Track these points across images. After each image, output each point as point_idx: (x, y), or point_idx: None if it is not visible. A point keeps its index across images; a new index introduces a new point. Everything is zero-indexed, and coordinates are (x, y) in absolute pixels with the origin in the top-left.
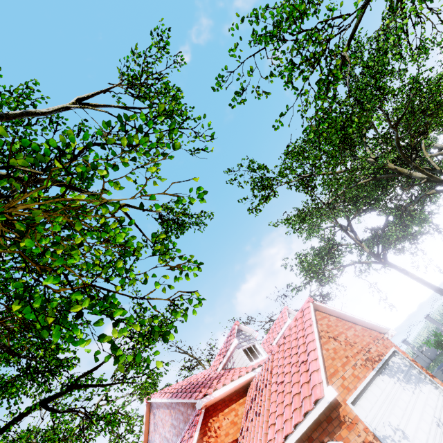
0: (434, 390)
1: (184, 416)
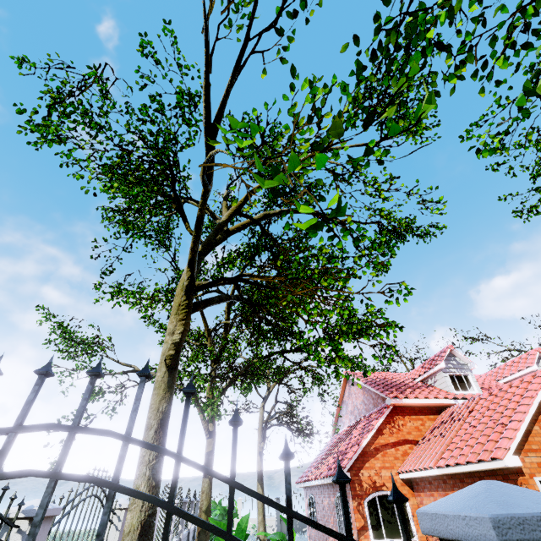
0: None
1: (374, 401)
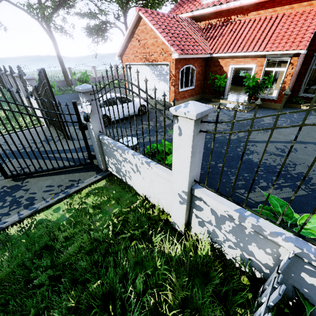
0: (167, 87)
1: None
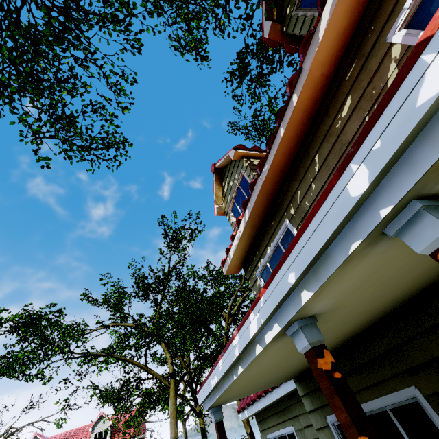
0: None
1: None
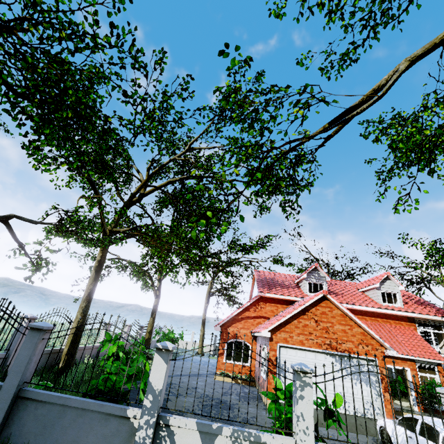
0: (373, 393)
1: None
